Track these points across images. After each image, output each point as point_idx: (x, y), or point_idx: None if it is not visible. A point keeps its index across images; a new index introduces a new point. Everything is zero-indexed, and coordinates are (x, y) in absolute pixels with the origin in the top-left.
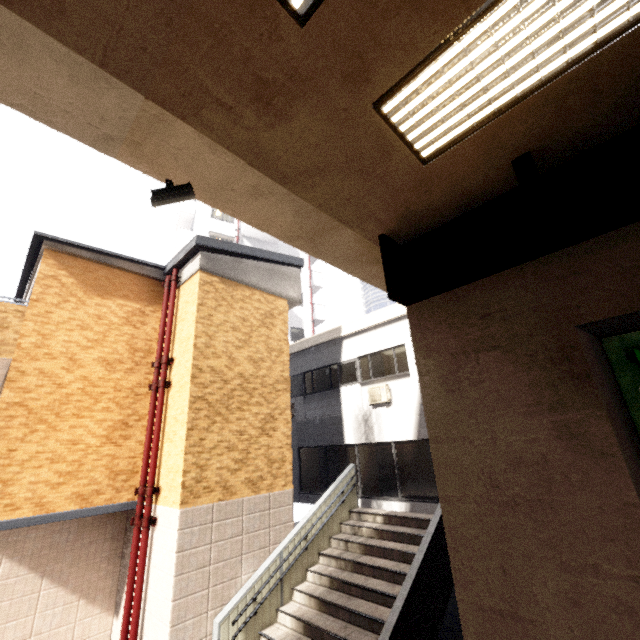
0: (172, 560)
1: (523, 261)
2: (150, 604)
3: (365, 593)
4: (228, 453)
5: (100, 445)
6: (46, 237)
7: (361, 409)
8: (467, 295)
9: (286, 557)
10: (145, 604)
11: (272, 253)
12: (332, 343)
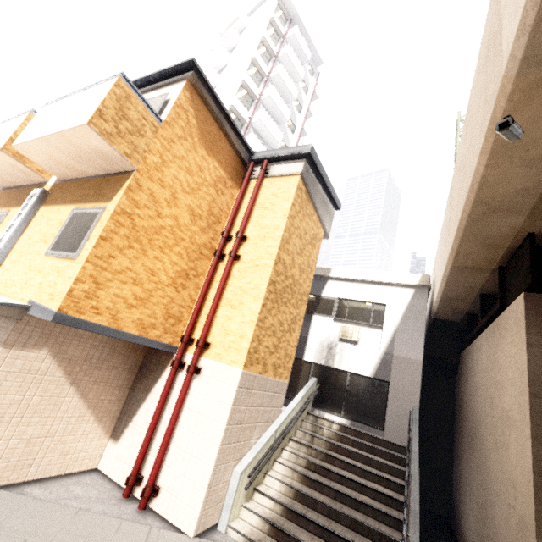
0: (225, 410)
1: None
2: (181, 440)
3: (344, 480)
4: (272, 337)
5: (167, 285)
6: (198, 69)
7: (328, 338)
8: None
9: (280, 435)
10: (171, 439)
11: (333, 189)
12: (317, 278)
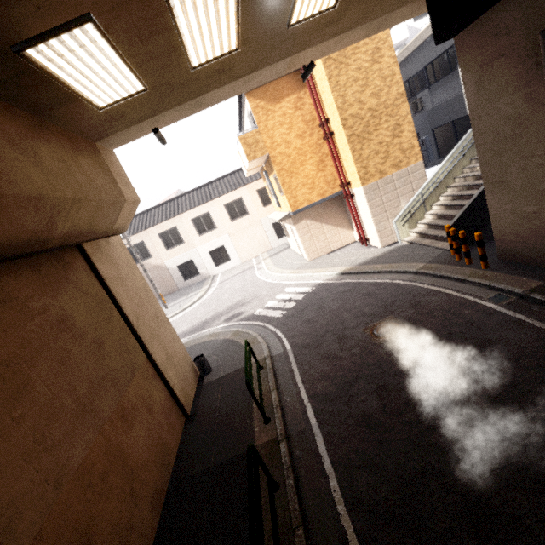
0: (366, 206)
1: None
2: (364, 222)
3: (471, 197)
4: (376, 156)
5: (316, 174)
6: None
7: None
8: (487, 20)
9: (424, 193)
10: (362, 223)
11: None
12: None
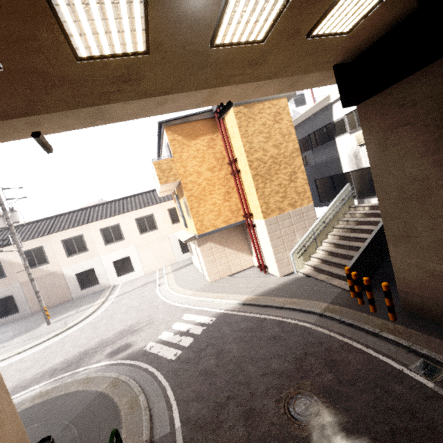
0: (267, 237)
1: (426, 66)
2: (263, 251)
3: (357, 239)
4: (276, 195)
5: (223, 203)
6: (162, 122)
7: (351, 150)
8: (392, 93)
9: (315, 231)
10: (262, 251)
11: None
12: (325, 109)
